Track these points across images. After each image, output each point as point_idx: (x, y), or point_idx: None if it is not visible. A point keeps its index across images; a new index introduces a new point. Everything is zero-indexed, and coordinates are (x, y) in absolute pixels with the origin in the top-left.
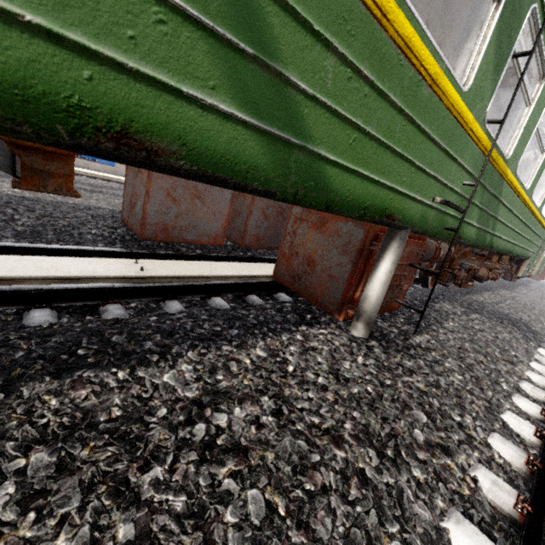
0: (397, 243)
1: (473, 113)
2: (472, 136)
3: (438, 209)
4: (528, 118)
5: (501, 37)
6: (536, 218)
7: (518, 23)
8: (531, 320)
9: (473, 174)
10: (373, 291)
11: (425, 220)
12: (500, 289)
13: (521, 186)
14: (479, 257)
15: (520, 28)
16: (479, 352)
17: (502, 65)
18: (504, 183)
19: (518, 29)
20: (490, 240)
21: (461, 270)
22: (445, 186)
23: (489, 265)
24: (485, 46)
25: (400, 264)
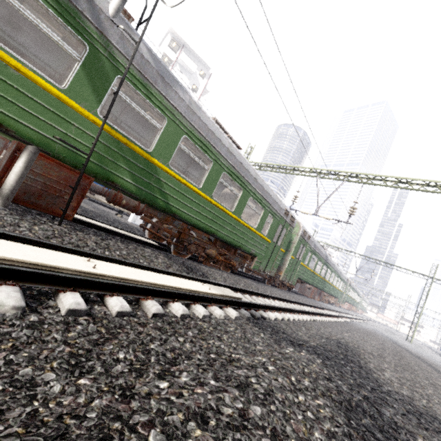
0: (26, 151)
1: (80, 105)
2: (85, 117)
3: (63, 145)
4: (162, 137)
5: (92, 79)
6: (237, 220)
7: (107, 79)
8: (222, 280)
9: (101, 142)
10: (8, 177)
11: (50, 146)
12: (246, 279)
13: (188, 181)
14: (211, 242)
15: (112, 82)
16: (97, 244)
17: (102, 93)
18: (158, 168)
19: (109, 81)
20: (167, 206)
21: (192, 245)
22: (68, 135)
23: (222, 251)
24: (73, 75)
25: (57, 181)
